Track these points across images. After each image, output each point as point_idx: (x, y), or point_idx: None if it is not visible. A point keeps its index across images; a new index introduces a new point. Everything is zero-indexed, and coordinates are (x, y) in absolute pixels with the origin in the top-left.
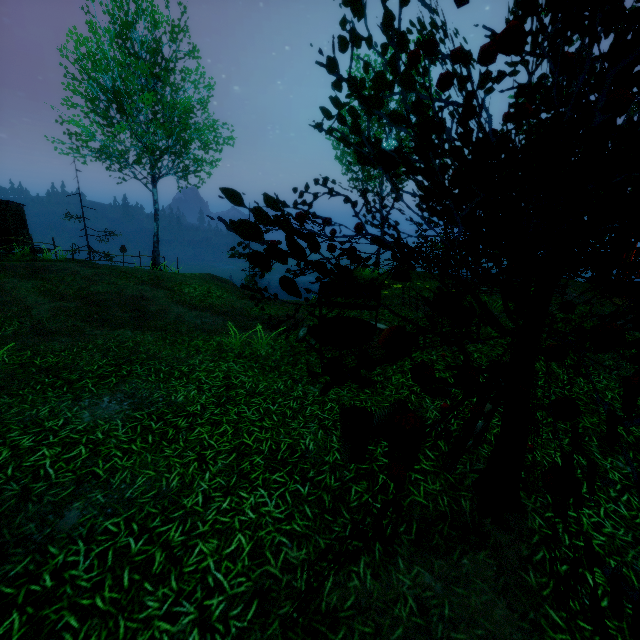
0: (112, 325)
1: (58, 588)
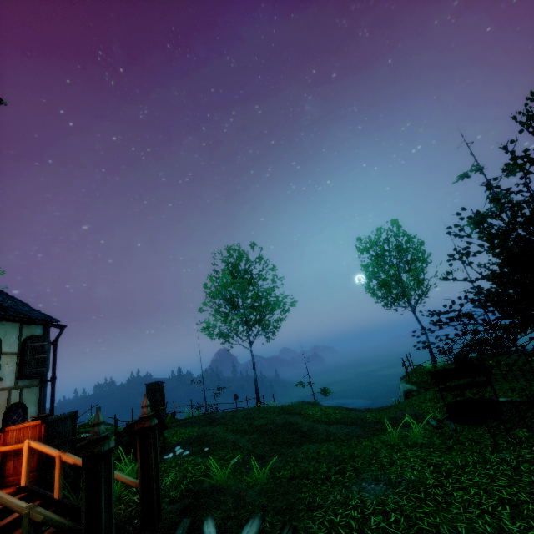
0: (294, 444)
1: None
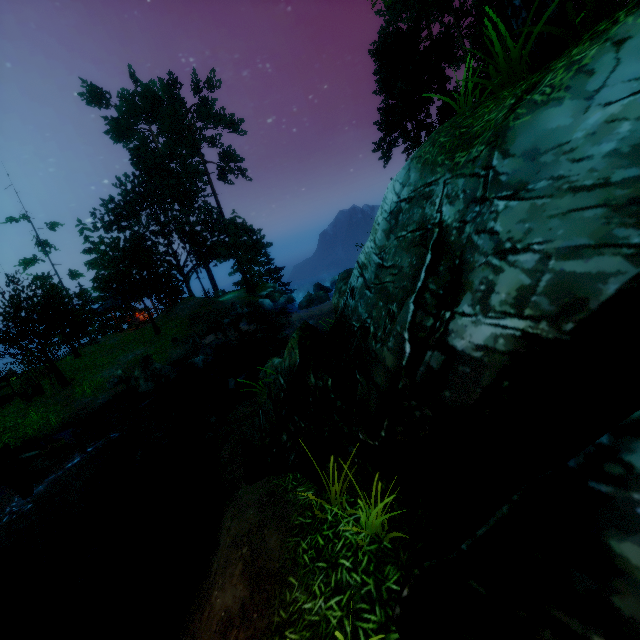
0: None
1: None
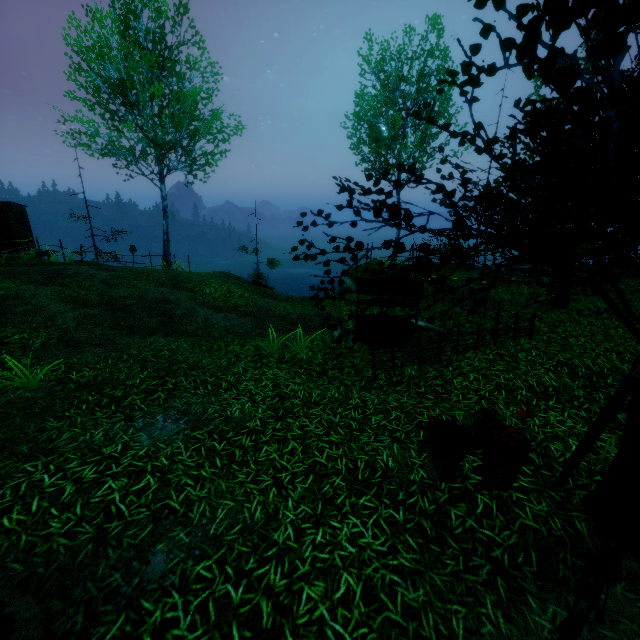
0: (142, 332)
1: None
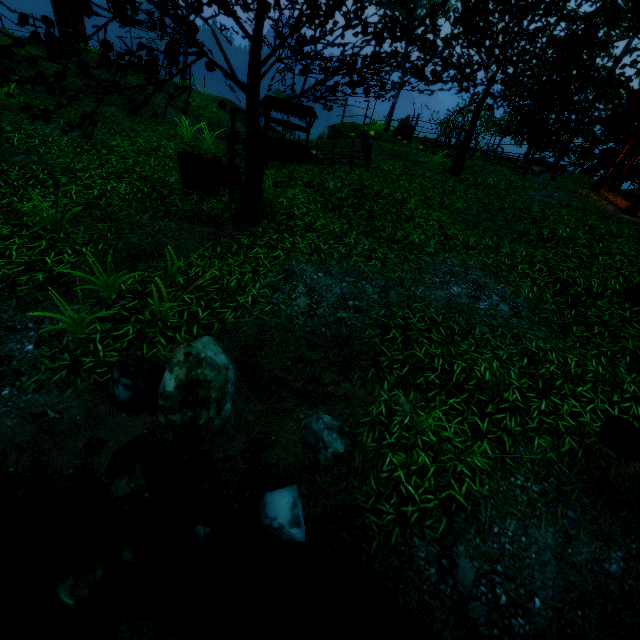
0: (104, 103)
1: (1, 175)
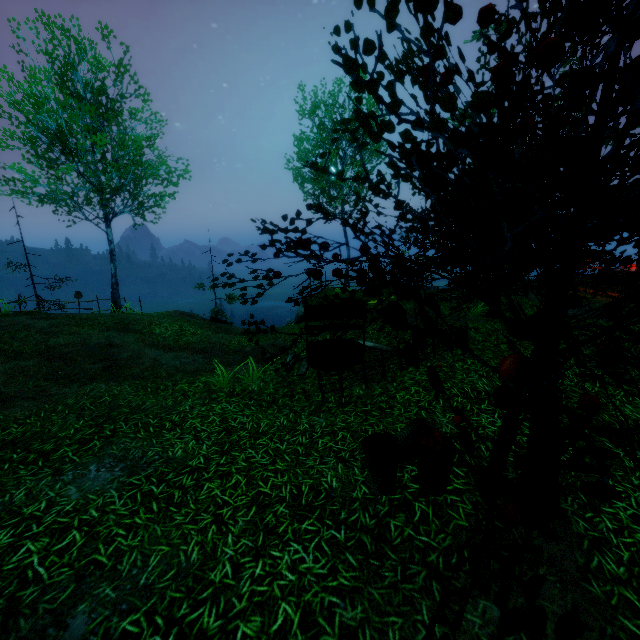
0: (81, 380)
1: None
